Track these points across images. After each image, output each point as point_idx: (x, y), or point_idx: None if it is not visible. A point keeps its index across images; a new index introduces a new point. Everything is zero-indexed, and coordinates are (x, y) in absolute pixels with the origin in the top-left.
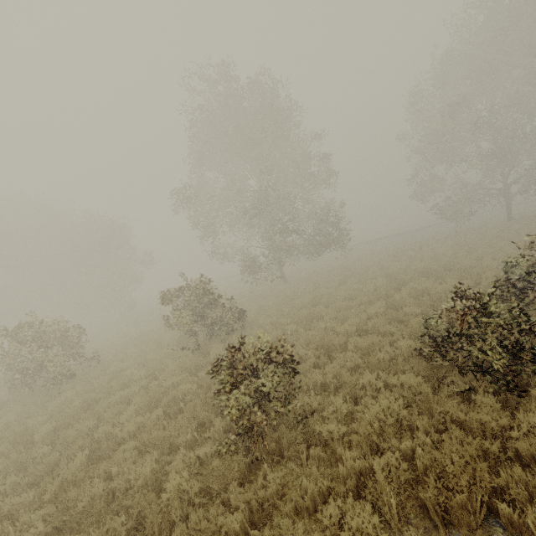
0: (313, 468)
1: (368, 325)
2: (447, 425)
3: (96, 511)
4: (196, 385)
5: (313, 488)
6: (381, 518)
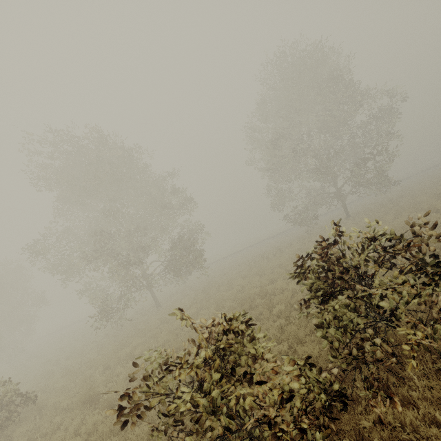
0: None
1: (91, 438)
2: None
3: None
4: None
5: None
6: None
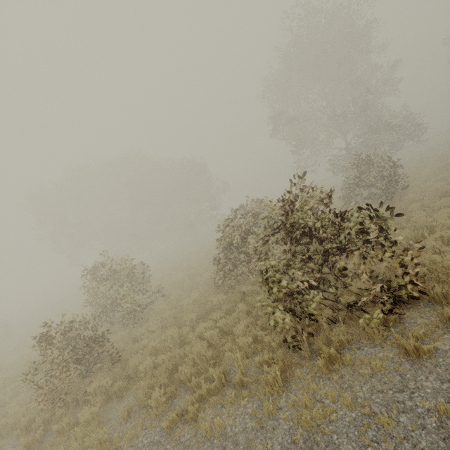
0: None
1: None
2: None
3: None
4: None
5: None
6: None
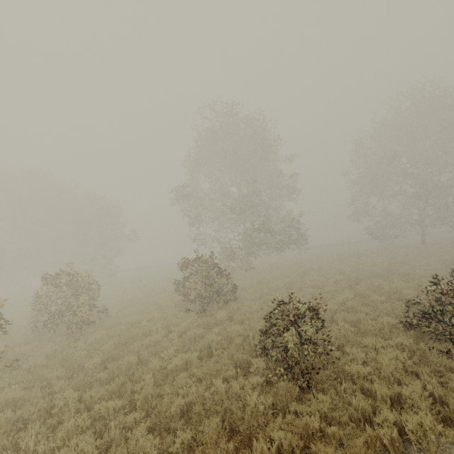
0: (357, 393)
1: (348, 305)
2: (444, 371)
3: (196, 411)
4: (220, 336)
5: (363, 405)
6: (433, 417)
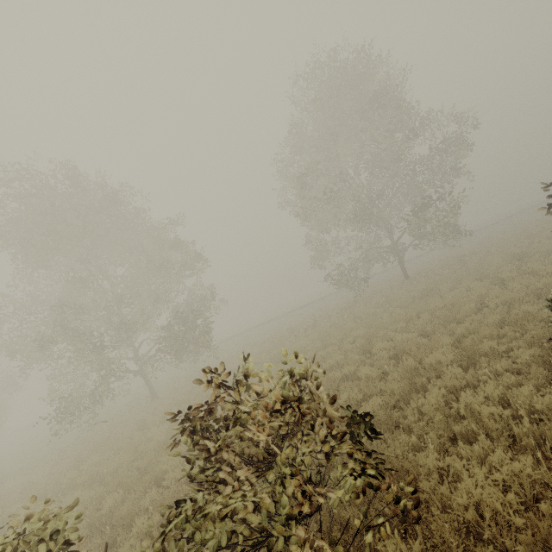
0: None
1: None
2: None
3: None
4: None
5: None
6: None
